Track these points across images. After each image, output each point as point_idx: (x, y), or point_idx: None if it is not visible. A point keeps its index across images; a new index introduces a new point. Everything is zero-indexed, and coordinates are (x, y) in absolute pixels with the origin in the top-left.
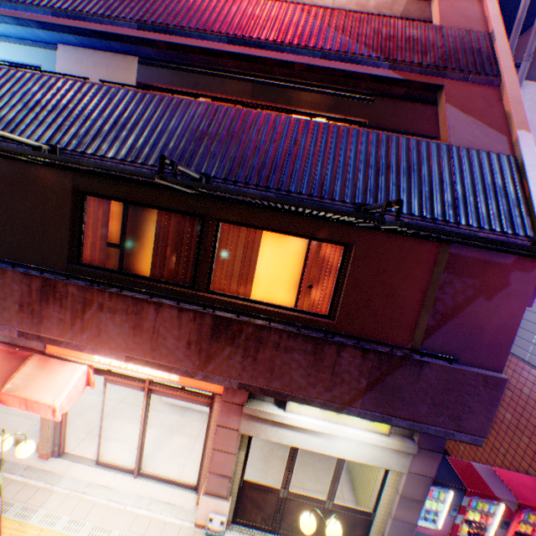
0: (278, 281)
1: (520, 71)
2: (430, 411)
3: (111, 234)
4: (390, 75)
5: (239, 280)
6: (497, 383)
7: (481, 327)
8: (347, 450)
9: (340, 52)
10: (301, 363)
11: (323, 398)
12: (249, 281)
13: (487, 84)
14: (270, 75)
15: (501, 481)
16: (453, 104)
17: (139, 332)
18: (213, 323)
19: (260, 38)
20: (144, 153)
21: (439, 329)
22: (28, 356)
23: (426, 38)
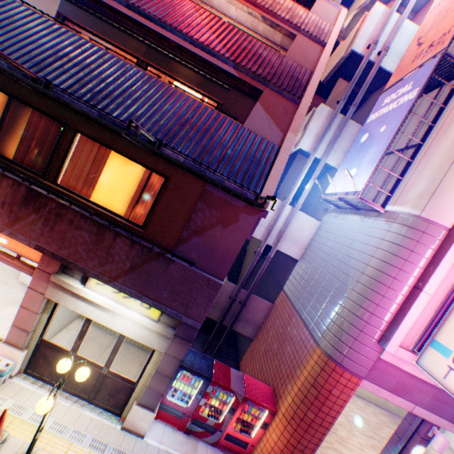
0: (118, 194)
1: (348, 112)
2: (169, 297)
3: None
4: (232, 72)
5: (85, 183)
6: (216, 286)
7: (217, 246)
8: (125, 327)
9: (204, 44)
10: (87, 240)
11: (98, 270)
12: (93, 186)
13: (292, 101)
14: (161, 45)
15: (243, 382)
16: (262, 104)
17: None
18: (27, 193)
19: (151, 13)
20: (9, 51)
21: (189, 241)
22: None
23: (270, 59)
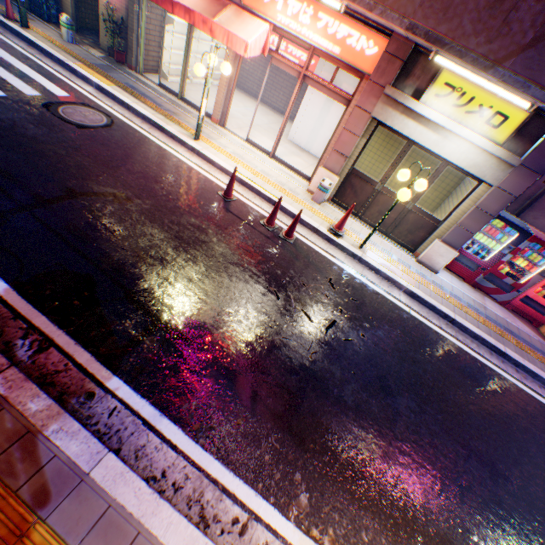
0: None
1: None
2: None
3: None
4: None
5: None
6: None
7: None
8: (454, 153)
9: None
10: (478, 5)
11: (478, 52)
12: None
13: None
14: None
15: None
16: None
17: None
18: None
19: None
20: None
21: None
22: (227, 6)
23: None
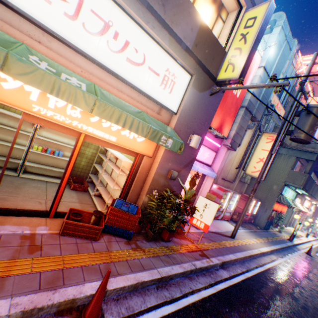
0: None
1: None
2: None
3: None
4: None
5: None
6: None
7: None
8: (310, 212)
9: None
10: None
11: None
12: None
13: None
14: None
15: None
16: None
17: None
18: None
19: None
20: None
21: None
22: (301, 206)
23: None
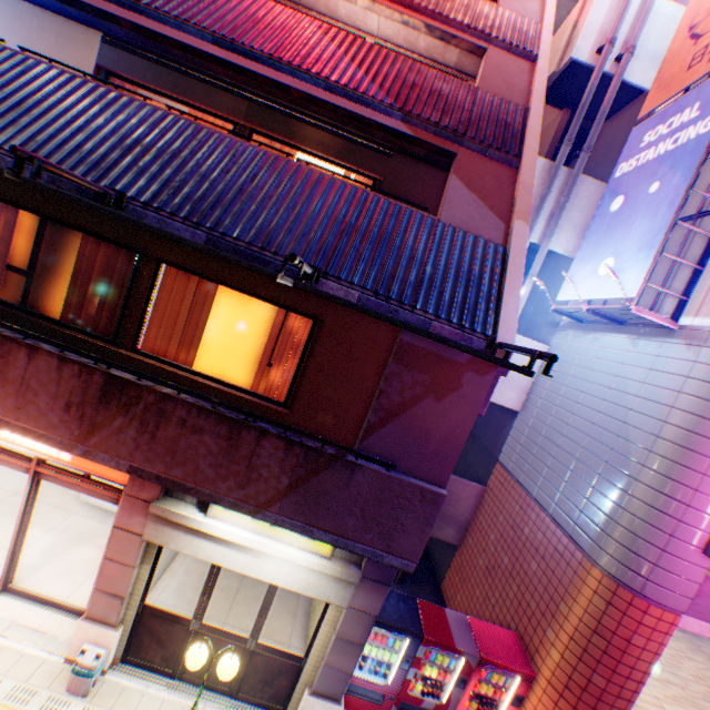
0: (235, 353)
1: (578, 163)
2: (358, 525)
3: (18, 255)
4: (401, 129)
5: (181, 343)
6: (435, 500)
7: (428, 432)
8: (278, 573)
9: (349, 88)
10: (212, 448)
11: (235, 496)
12: (194, 346)
13: (505, 163)
14: (272, 97)
15: (470, 632)
16: (461, 176)
17: (2, 381)
18: (104, 383)
19: (255, 47)
20: (47, 150)
21: (382, 428)
22: None
23: (456, 96)
